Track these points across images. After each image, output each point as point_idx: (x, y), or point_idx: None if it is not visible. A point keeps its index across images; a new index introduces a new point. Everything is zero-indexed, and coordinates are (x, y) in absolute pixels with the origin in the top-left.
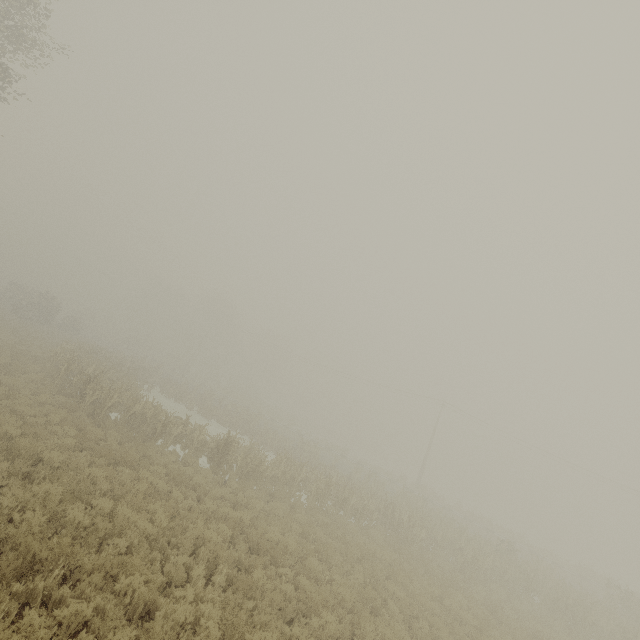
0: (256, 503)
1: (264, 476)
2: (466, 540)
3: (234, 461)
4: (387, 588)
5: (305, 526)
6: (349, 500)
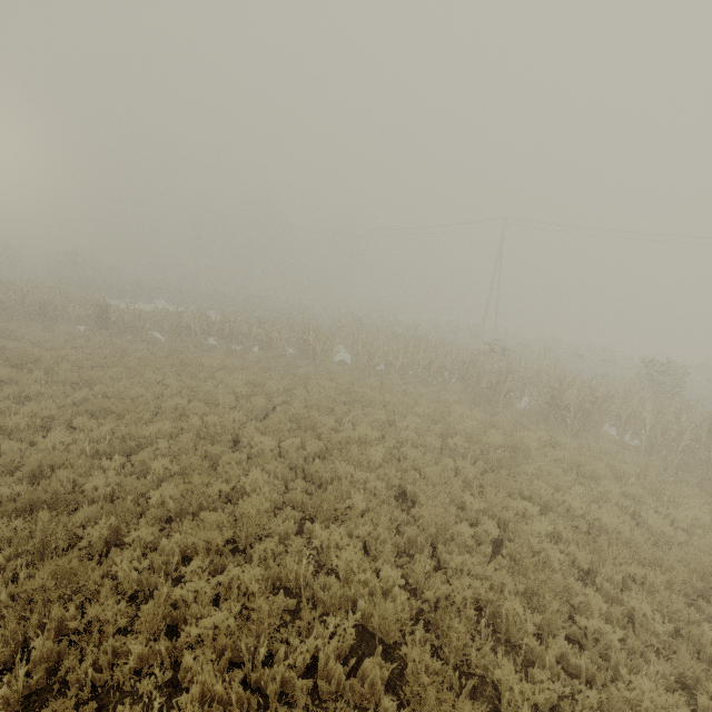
0: (77, 341)
1: (144, 329)
2: (413, 349)
3: (113, 322)
4: (165, 379)
5: (119, 350)
6: (250, 334)
